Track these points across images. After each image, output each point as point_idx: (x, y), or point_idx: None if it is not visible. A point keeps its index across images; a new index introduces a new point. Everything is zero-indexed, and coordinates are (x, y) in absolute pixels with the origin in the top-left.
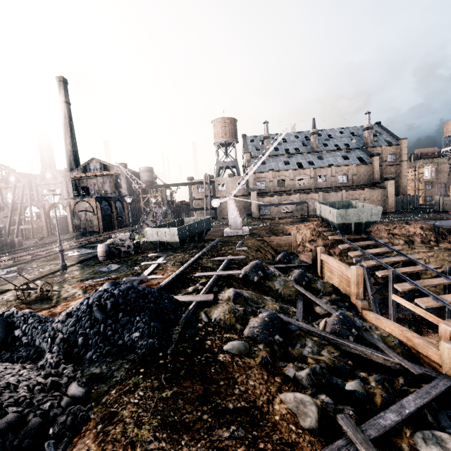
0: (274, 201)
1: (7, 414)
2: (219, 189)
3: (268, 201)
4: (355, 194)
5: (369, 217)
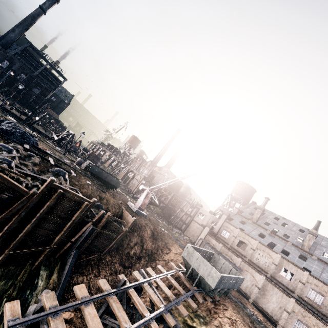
0: (218, 247)
1: None
2: (199, 216)
3: (213, 243)
4: (308, 317)
5: (206, 274)
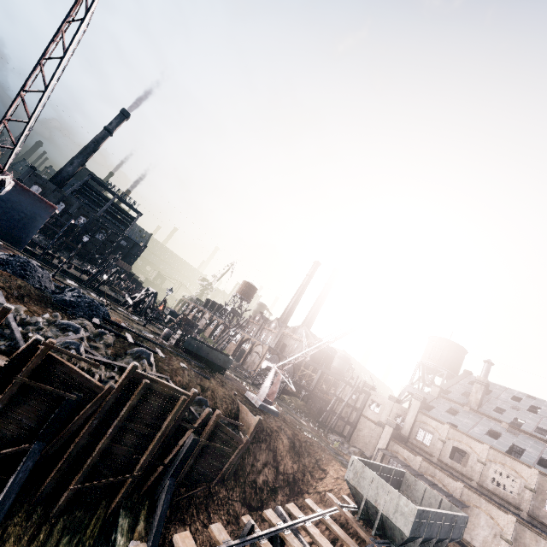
0: (414, 463)
1: (30, 274)
2: (371, 406)
3: (404, 456)
4: None
5: (392, 510)
